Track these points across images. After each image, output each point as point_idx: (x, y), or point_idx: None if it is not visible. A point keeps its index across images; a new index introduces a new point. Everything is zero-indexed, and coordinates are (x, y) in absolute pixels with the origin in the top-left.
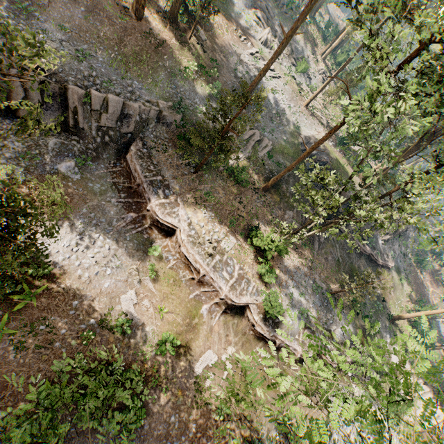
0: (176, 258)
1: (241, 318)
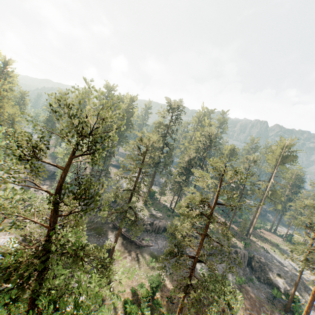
0: None
1: None
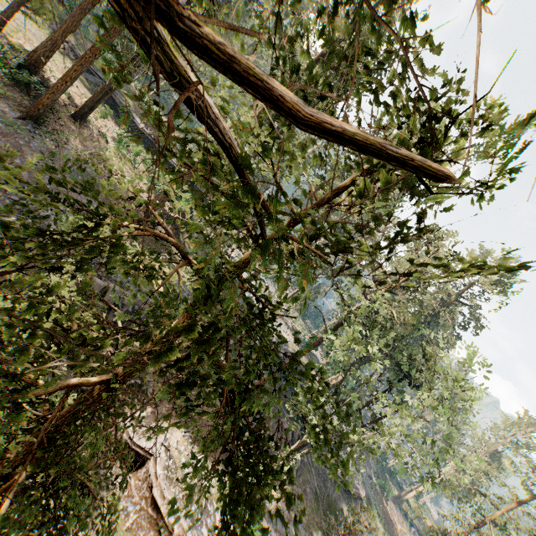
0: (139, 508)
1: None
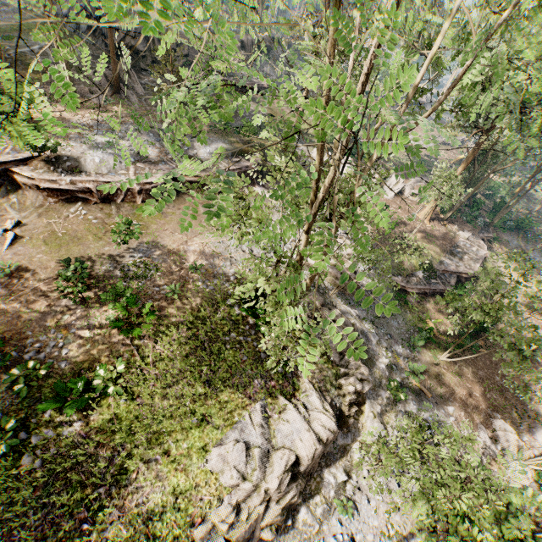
0: None
1: (22, 193)
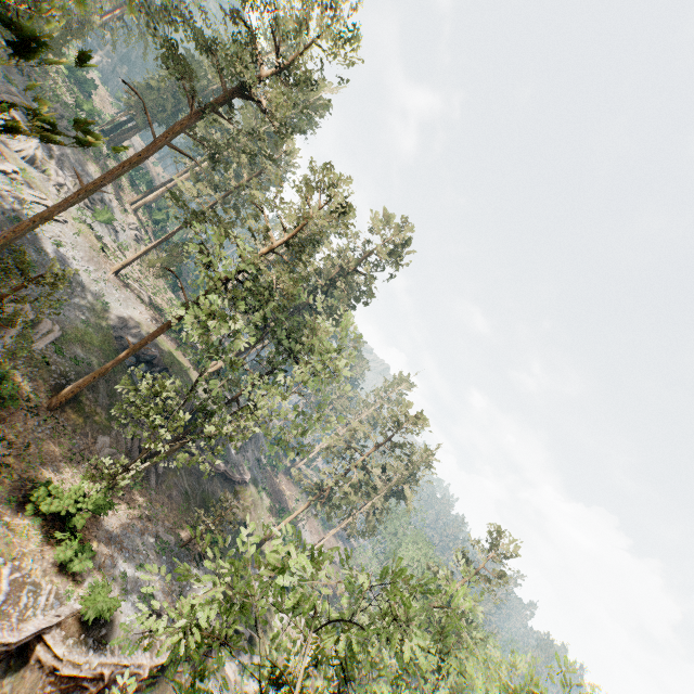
0: None
1: (23, 671)
